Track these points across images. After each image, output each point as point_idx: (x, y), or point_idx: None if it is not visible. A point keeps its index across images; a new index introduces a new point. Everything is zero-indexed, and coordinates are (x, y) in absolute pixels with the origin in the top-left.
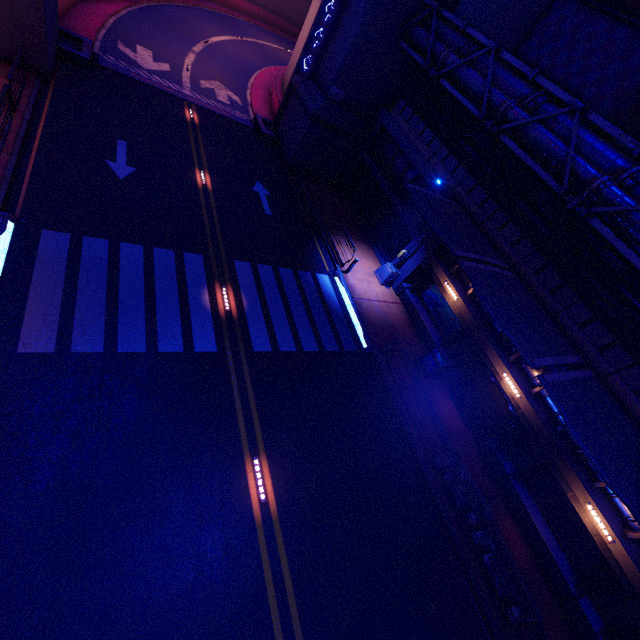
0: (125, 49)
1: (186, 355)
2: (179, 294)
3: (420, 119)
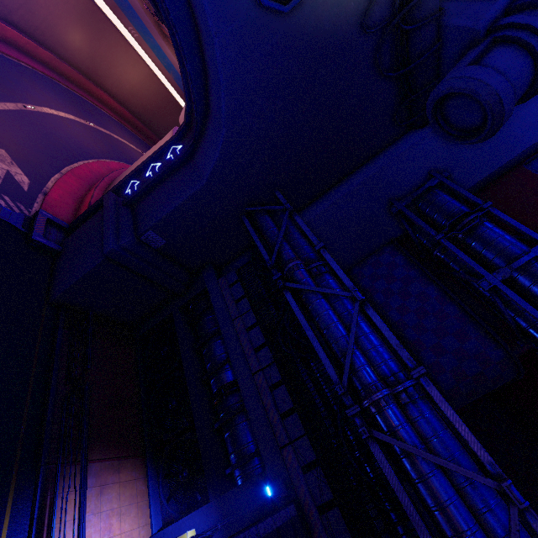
0: None
1: None
2: None
3: (251, 308)
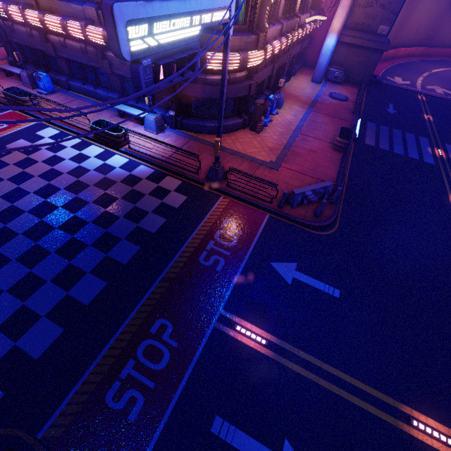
0: (389, 78)
1: (420, 161)
2: (416, 146)
3: None
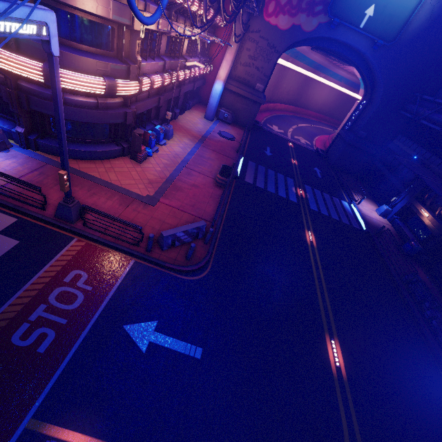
0: (269, 126)
1: (287, 199)
2: (285, 185)
3: (410, 140)
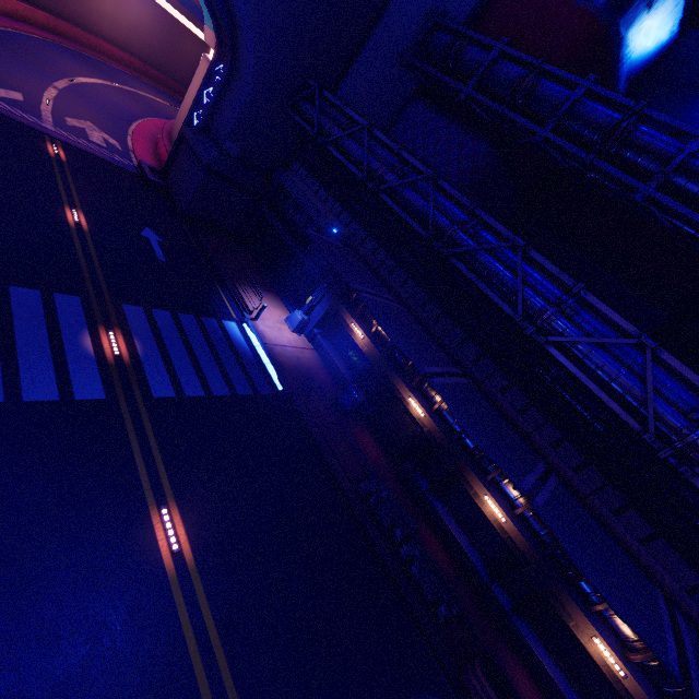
0: None
1: (63, 404)
2: (50, 337)
3: (314, 179)
